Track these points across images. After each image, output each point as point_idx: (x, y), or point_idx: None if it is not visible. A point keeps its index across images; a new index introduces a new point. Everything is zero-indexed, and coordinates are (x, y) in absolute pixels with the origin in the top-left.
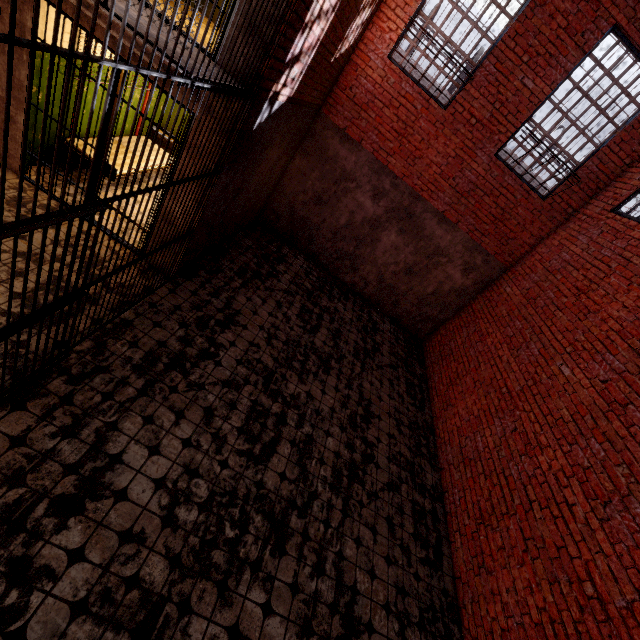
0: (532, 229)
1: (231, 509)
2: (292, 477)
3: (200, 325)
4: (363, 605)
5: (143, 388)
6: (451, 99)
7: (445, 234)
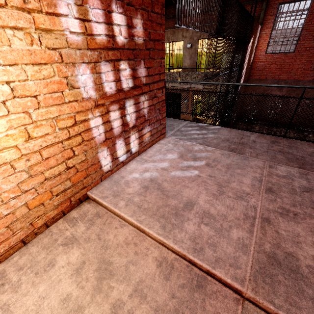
0: None
1: None
2: None
3: None
4: None
5: None
6: (294, 49)
7: None
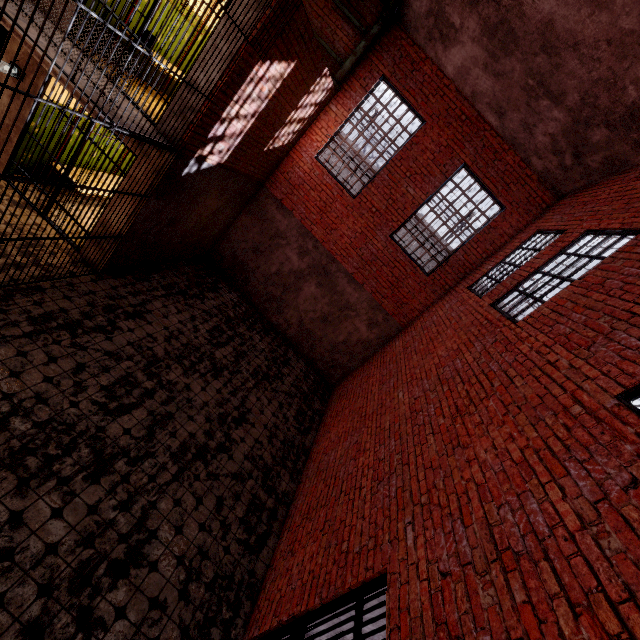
0: (420, 298)
1: (63, 435)
2: (136, 435)
3: (107, 309)
4: (156, 548)
5: (30, 333)
6: (359, 192)
7: (354, 292)
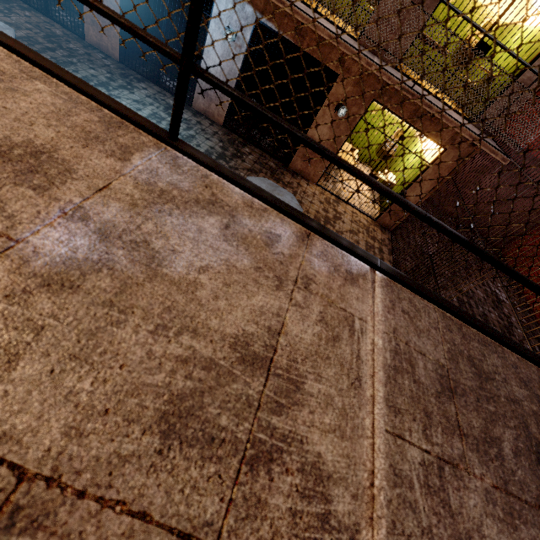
0: None
1: None
2: None
3: (415, 257)
4: None
5: None
6: None
7: (538, 174)
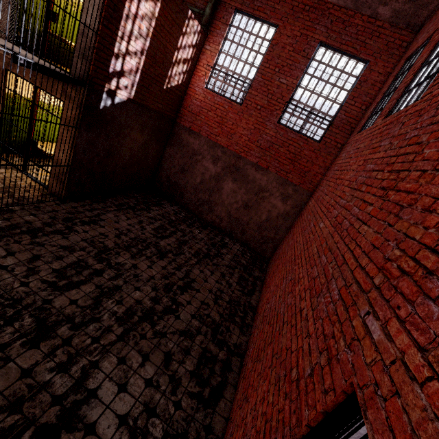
0: (318, 163)
1: (8, 309)
2: (82, 304)
3: (66, 220)
4: (95, 408)
5: None
6: (244, 99)
7: (262, 177)
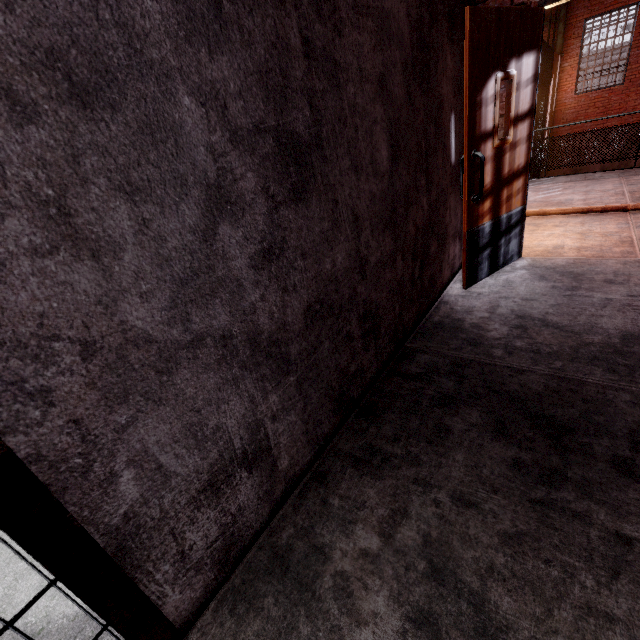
0: None
1: None
2: None
3: None
4: None
5: None
6: (623, 78)
7: None
